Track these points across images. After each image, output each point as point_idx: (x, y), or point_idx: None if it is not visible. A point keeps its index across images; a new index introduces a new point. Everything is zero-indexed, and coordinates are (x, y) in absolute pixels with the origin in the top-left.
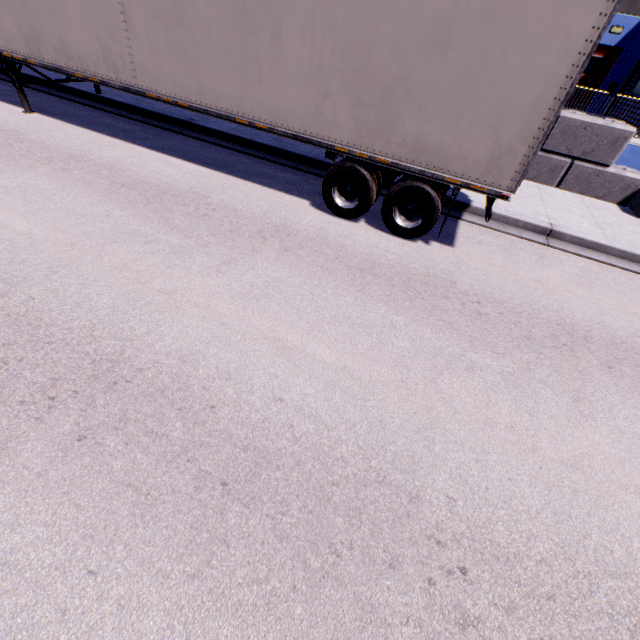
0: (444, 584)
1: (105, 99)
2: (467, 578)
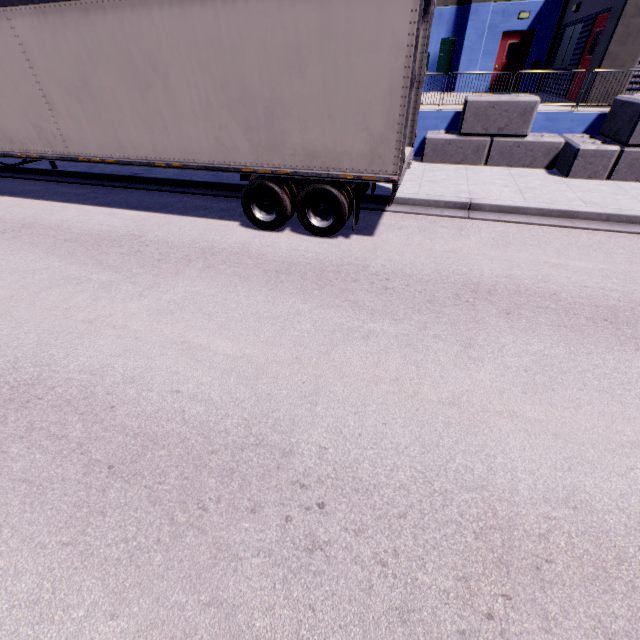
0: (300, 519)
1: (61, 172)
2: (324, 511)
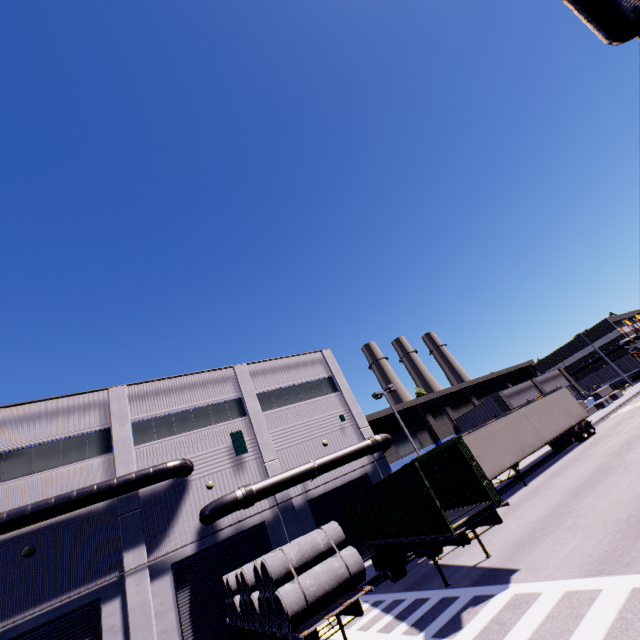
0: None
1: (500, 489)
2: None
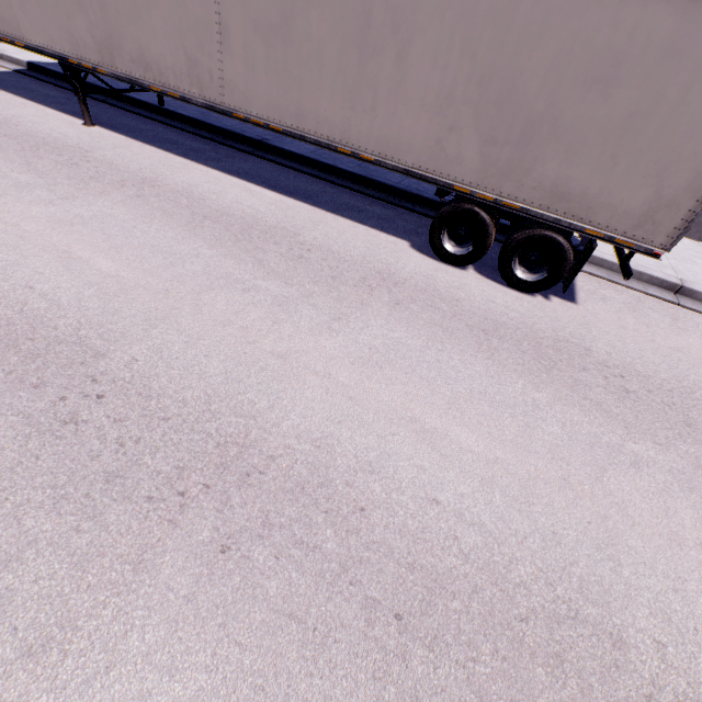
0: None
1: (169, 112)
2: None
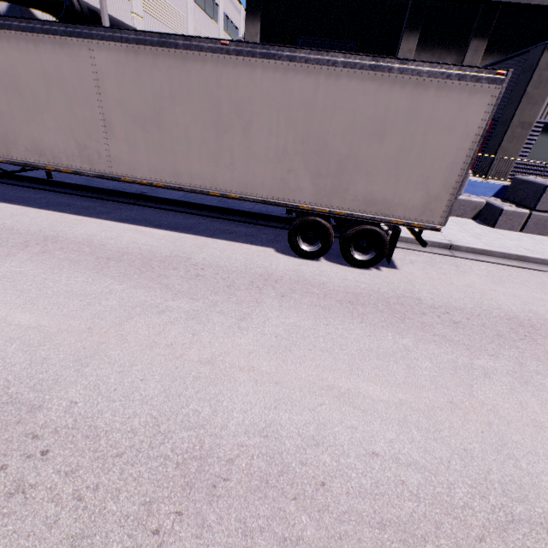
0: None
1: (57, 182)
2: None
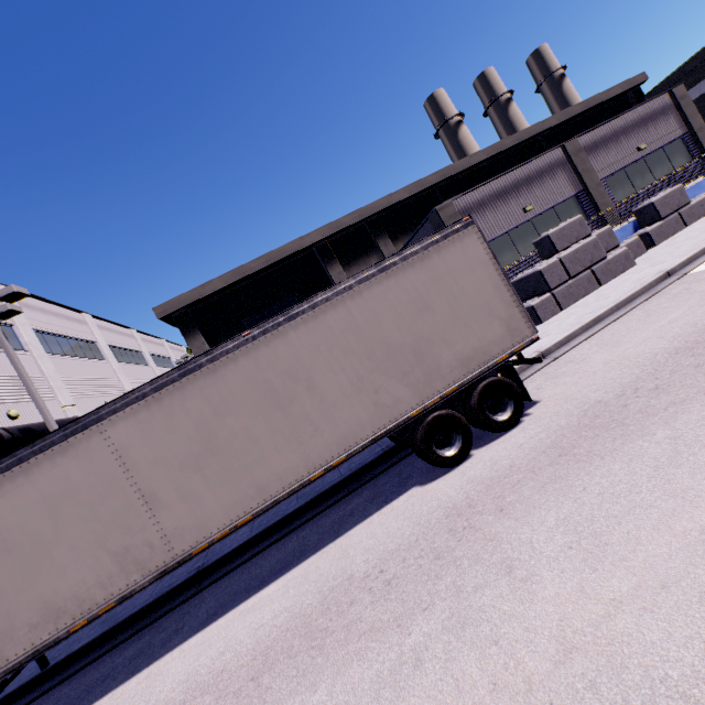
0: None
1: (60, 663)
2: None
